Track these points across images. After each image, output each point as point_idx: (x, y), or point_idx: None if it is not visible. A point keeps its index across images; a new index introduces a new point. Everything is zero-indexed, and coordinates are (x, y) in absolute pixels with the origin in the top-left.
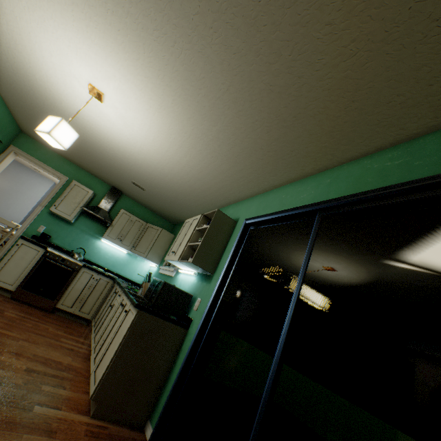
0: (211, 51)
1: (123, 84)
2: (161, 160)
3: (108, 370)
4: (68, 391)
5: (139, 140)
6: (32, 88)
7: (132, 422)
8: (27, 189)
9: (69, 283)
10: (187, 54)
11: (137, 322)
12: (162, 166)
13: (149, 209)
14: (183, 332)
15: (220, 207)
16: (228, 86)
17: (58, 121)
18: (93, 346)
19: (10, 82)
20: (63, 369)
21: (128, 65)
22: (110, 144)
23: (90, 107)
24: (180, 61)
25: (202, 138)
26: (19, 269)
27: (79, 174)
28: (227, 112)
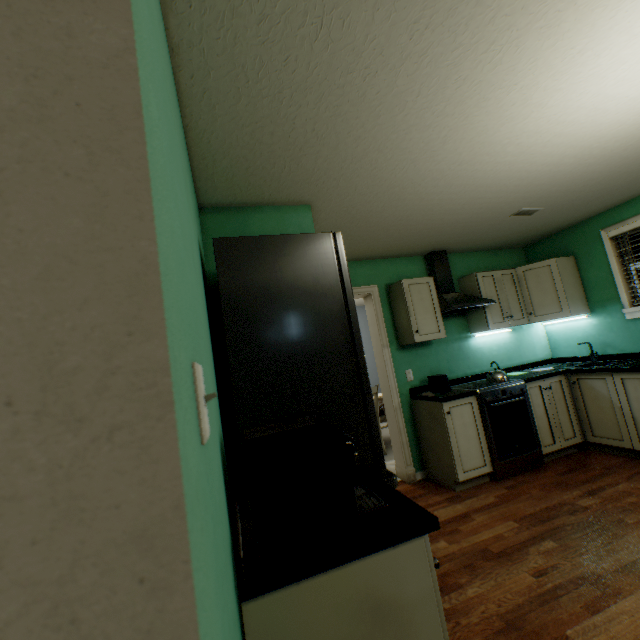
0: None
1: None
2: None
3: None
4: None
5: None
6: (446, 137)
7: None
8: None
9: (531, 416)
10: None
11: None
12: None
13: (483, 250)
14: None
15: None
16: None
17: None
18: None
19: (379, 162)
20: None
21: None
22: (570, 149)
23: None
24: None
25: None
26: (472, 441)
27: (379, 270)
28: None
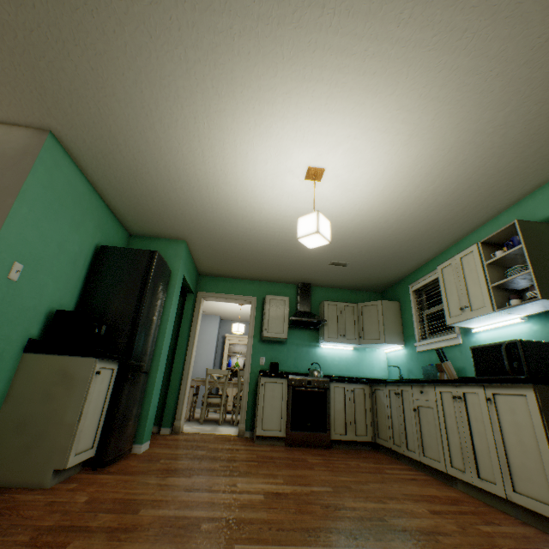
0: (529, 2)
1: (358, 139)
2: (387, 211)
3: None
4: (506, 526)
5: (359, 201)
6: (227, 217)
7: None
8: (201, 335)
9: (328, 406)
10: (481, 34)
11: (542, 401)
12: (386, 218)
13: (345, 289)
14: None
15: (476, 227)
16: (548, 34)
17: (315, 216)
18: (442, 466)
19: (204, 224)
20: (452, 503)
21: (374, 109)
22: None
23: (298, 197)
24: (466, 52)
25: (473, 141)
26: (276, 410)
27: (262, 288)
28: (533, 76)
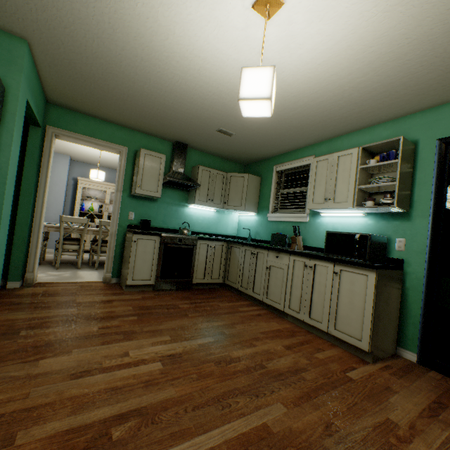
0: None
1: None
2: (305, 91)
3: (371, 327)
4: (327, 350)
5: (288, 70)
6: (112, 25)
7: (389, 353)
8: None
9: (194, 259)
10: None
11: (377, 281)
12: (298, 99)
13: (217, 156)
14: (400, 273)
15: (353, 131)
16: None
17: (270, 74)
18: (281, 307)
19: (66, 23)
20: (292, 335)
21: None
22: (221, 86)
23: (227, 34)
24: None
25: (436, 40)
26: (147, 263)
27: (135, 139)
28: None
